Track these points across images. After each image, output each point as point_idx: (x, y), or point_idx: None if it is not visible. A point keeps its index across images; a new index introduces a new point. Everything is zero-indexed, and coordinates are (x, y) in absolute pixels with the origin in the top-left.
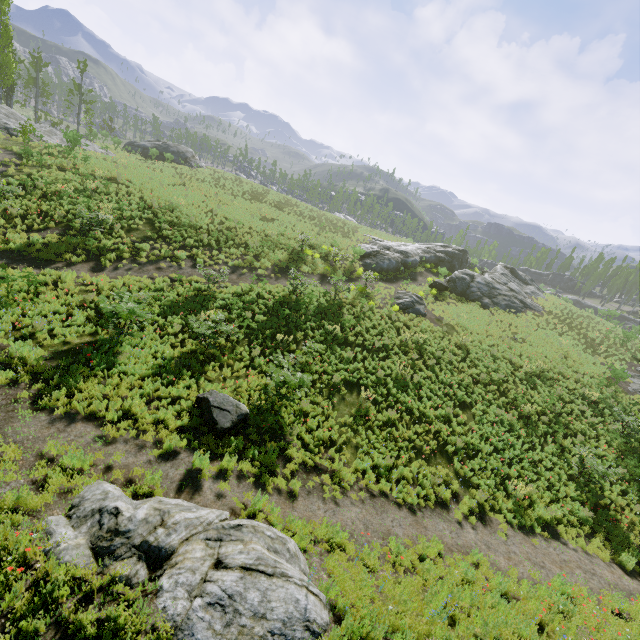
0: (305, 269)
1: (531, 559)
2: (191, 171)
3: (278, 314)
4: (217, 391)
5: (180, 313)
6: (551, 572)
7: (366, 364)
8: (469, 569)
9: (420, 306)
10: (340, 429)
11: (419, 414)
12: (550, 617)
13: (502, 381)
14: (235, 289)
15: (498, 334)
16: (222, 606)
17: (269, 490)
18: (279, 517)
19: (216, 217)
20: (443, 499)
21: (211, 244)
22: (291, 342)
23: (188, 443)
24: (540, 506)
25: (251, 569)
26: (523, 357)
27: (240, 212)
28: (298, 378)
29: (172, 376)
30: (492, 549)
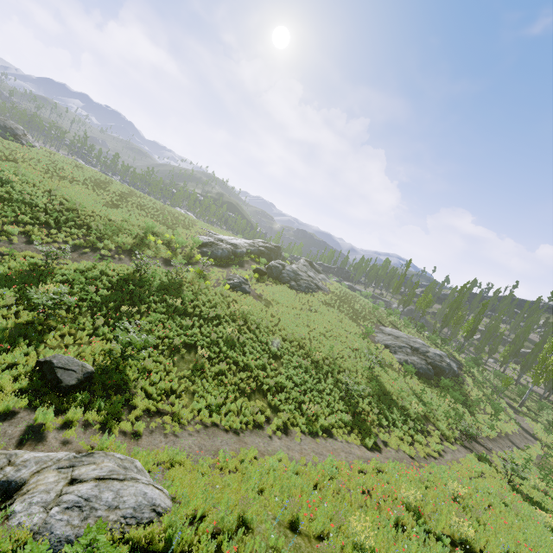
0: (148, 252)
1: (315, 451)
2: (22, 149)
3: (122, 289)
4: (61, 354)
5: (13, 286)
6: (326, 456)
7: (202, 330)
8: (274, 462)
9: (246, 286)
10: (180, 381)
11: (243, 365)
12: (322, 479)
13: (302, 339)
14: (77, 266)
15: (300, 306)
16: (79, 507)
17: (115, 433)
18: (125, 451)
19: (55, 198)
20: (259, 423)
21: (49, 223)
22: (135, 313)
23: (28, 403)
24: (322, 418)
25: (105, 478)
26: (315, 322)
27: (82, 196)
28: (143, 339)
29: (6, 345)
30: (291, 449)
